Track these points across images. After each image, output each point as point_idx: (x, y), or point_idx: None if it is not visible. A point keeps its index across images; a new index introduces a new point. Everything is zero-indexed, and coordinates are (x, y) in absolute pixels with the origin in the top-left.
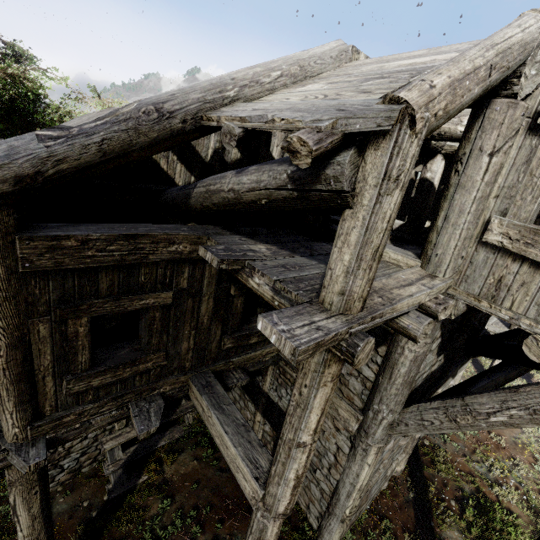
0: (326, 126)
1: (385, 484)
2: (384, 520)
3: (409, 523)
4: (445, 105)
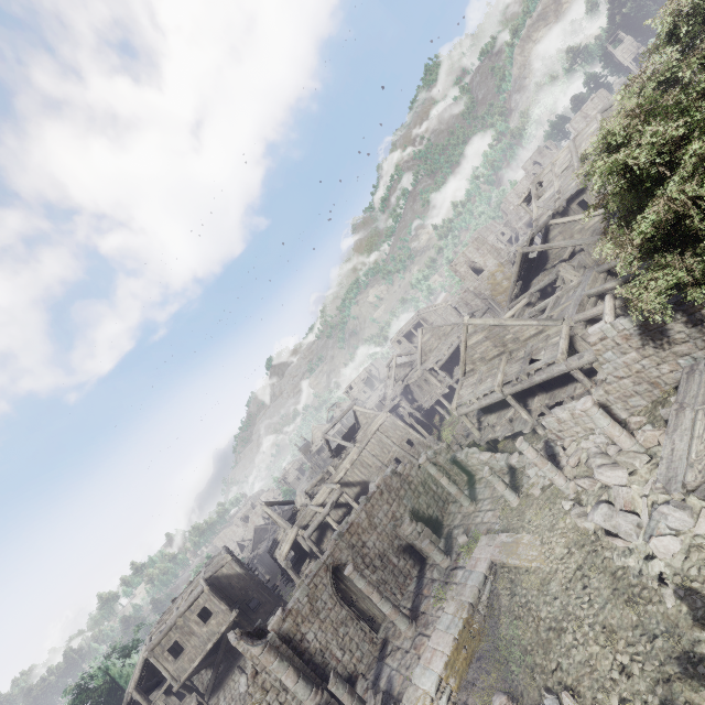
0: (128, 697)
1: None
2: None
3: None
4: (135, 684)
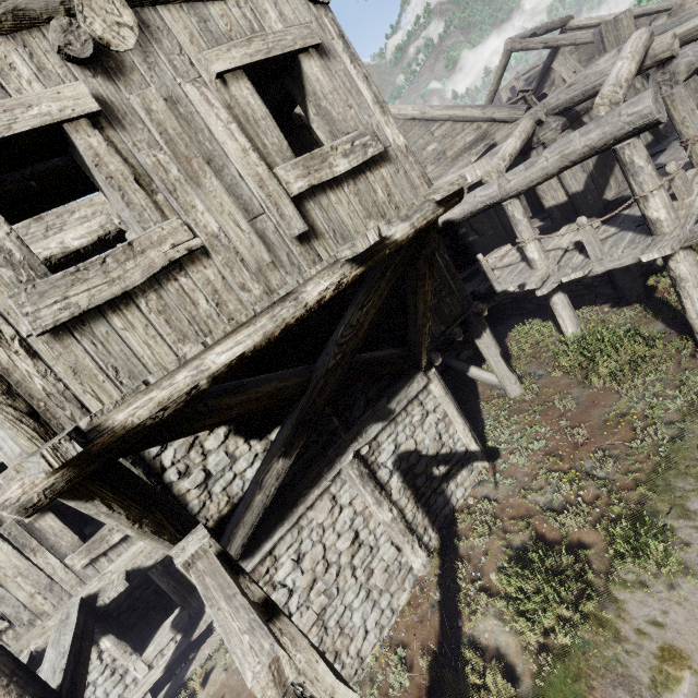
0: None
1: (402, 597)
2: (397, 650)
3: (431, 638)
4: None
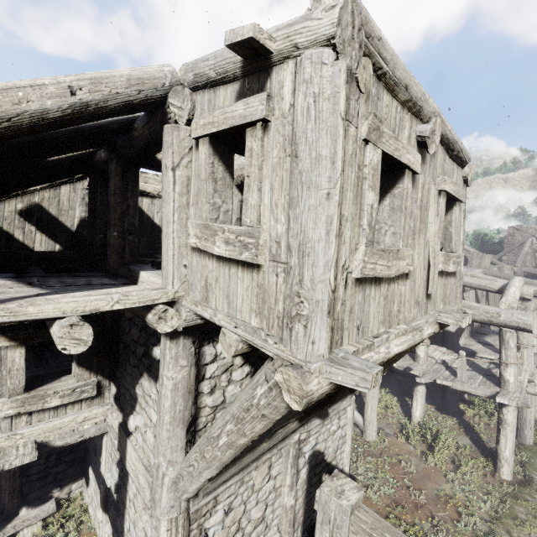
0: None
1: None
2: None
3: None
4: None
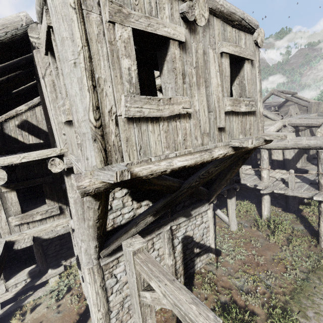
0: None
1: None
2: None
3: None
4: None
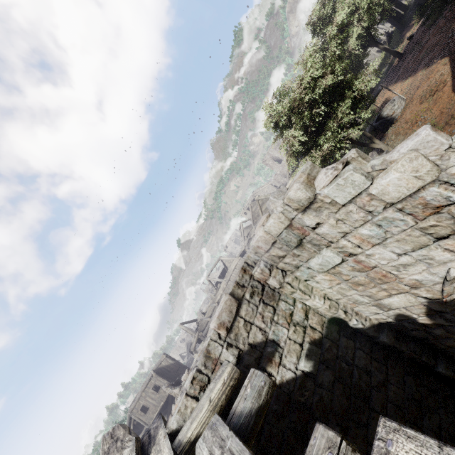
0: None
1: None
2: None
3: None
4: None
